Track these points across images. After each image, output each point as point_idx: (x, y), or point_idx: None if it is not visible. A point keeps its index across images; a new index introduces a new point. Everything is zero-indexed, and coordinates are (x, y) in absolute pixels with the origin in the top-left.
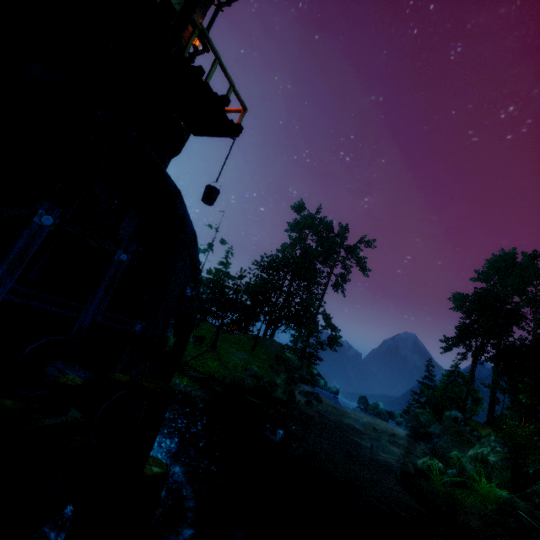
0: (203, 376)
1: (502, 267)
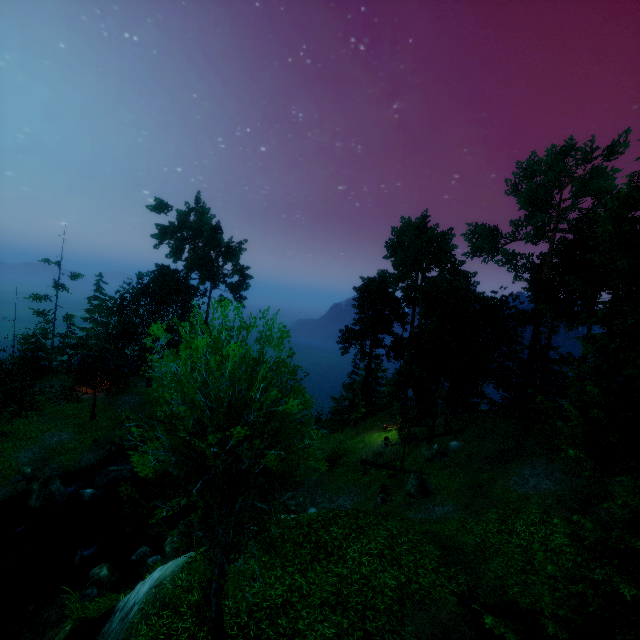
0: None
1: (395, 245)
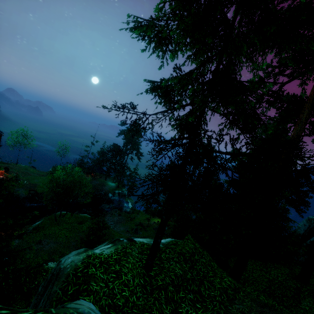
0: (33, 192)
1: None
